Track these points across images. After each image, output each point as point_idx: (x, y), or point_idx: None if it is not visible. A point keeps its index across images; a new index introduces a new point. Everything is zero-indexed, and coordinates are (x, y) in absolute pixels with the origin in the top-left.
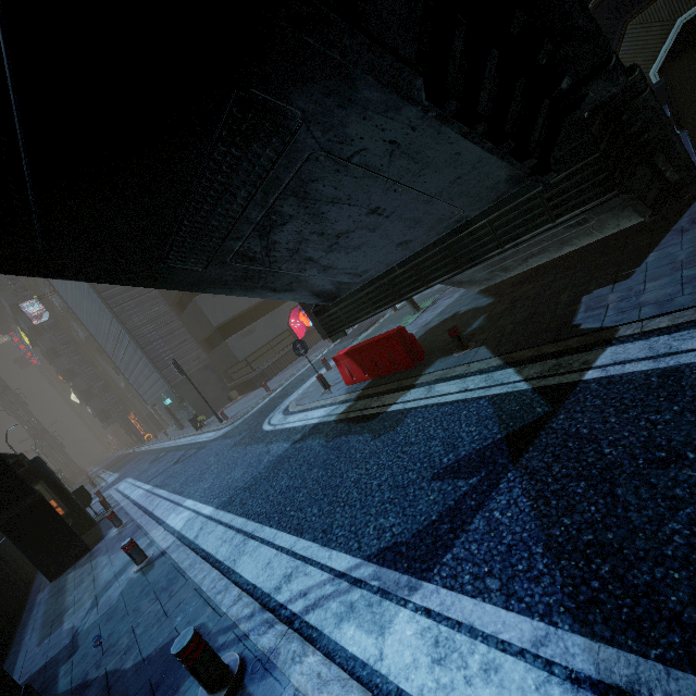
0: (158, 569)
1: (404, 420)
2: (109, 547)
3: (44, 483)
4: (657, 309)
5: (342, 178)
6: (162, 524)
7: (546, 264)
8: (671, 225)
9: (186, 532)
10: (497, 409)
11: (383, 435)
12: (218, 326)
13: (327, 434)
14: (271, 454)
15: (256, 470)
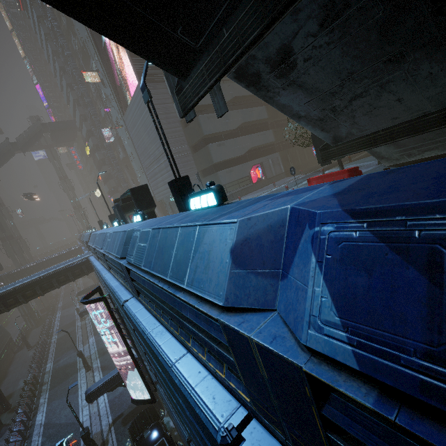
0: None
1: None
2: None
3: None
4: None
5: (401, 83)
6: None
7: (433, 156)
8: None
9: None
10: None
11: None
12: (214, 164)
13: None
14: None
15: None
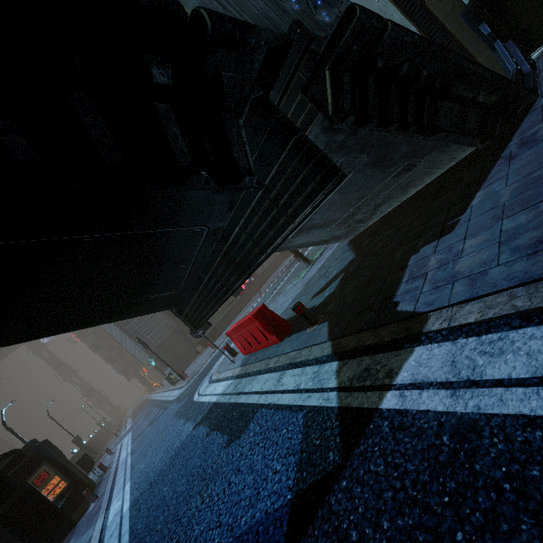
0: None
1: (250, 423)
2: (81, 527)
3: (47, 463)
4: (468, 288)
5: None
6: (107, 511)
7: (397, 208)
8: (501, 151)
9: (107, 533)
10: (304, 437)
11: (231, 443)
12: None
13: (211, 423)
14: (180, 437)
15: (165, 458)
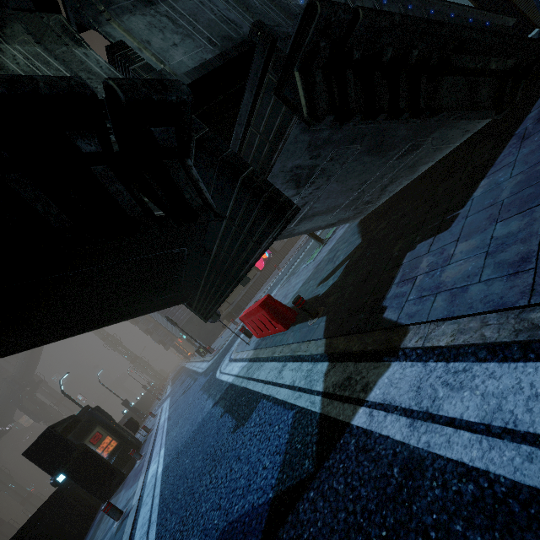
0: (119, 533)
1: (252, 413)
2: (129, 481)
3: (100, 426)
4: (447, 304)
5: None
6: (147, 470)
7: (407, 187)
8: (517, 125)
9: (145, 491)
10: (290, 438)
11: (237, 430)
12: None
13: (225, 404)
14: (202, 413)
15: (190, 431)
